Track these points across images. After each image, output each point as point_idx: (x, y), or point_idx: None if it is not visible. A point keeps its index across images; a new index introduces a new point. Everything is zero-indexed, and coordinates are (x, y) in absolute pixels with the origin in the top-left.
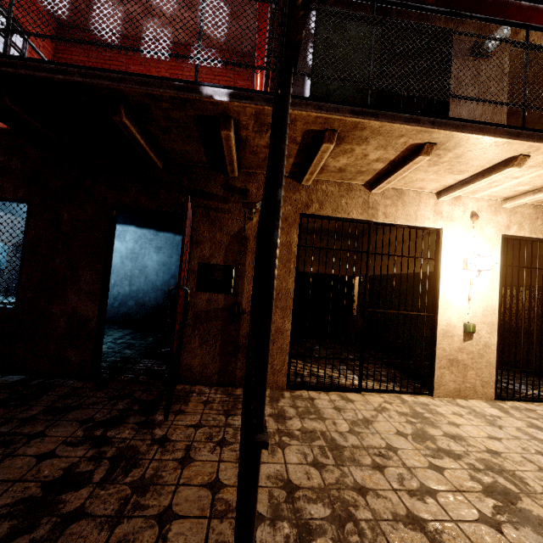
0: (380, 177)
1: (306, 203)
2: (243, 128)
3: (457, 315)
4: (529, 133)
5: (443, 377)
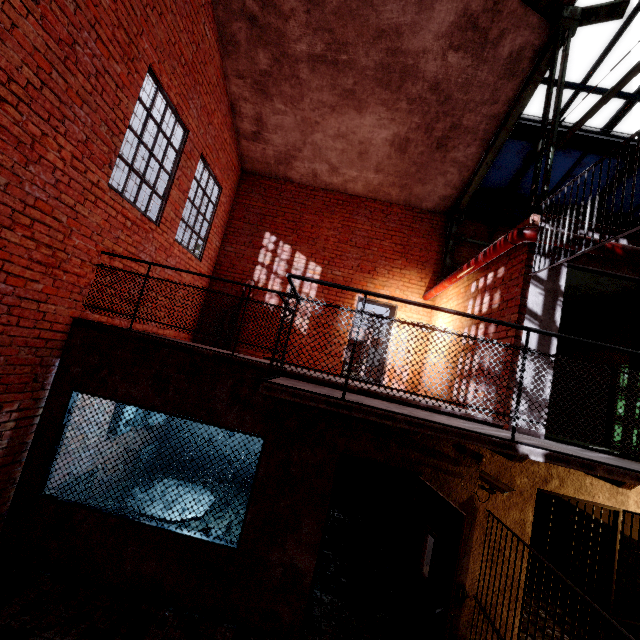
0: None
1: (545, 477)
2: None
3: None
4: None
5: None
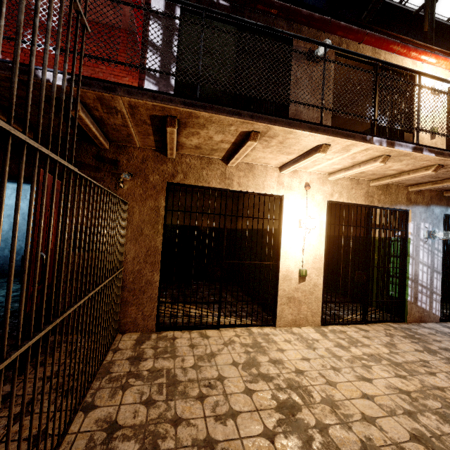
0: (231, 154)
1: (172, 173)
2: (93, 109)
3: (294, 263)
4: (325, 128)
5: (283, 311)
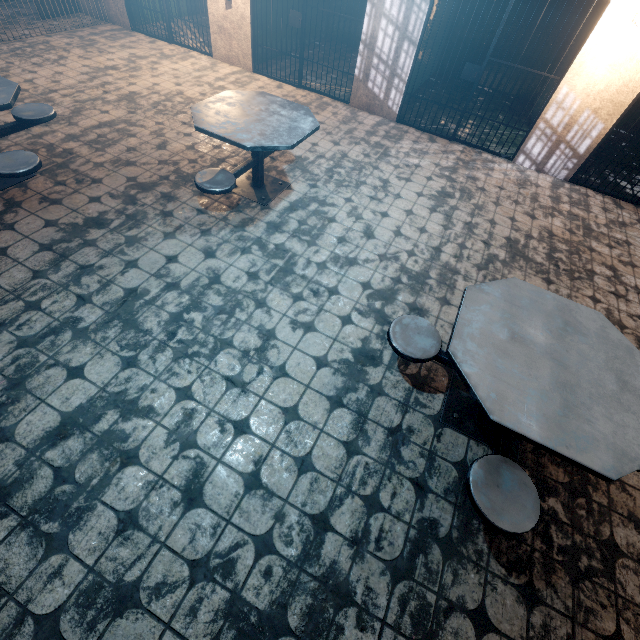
0: None
1: None
2: None
3: None
4: None
5: (217, 42)
